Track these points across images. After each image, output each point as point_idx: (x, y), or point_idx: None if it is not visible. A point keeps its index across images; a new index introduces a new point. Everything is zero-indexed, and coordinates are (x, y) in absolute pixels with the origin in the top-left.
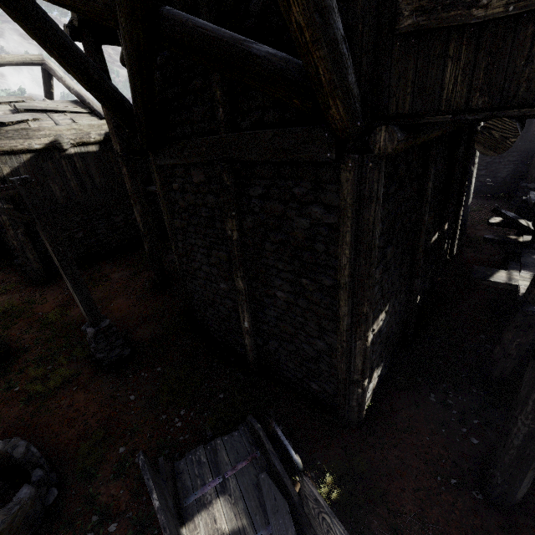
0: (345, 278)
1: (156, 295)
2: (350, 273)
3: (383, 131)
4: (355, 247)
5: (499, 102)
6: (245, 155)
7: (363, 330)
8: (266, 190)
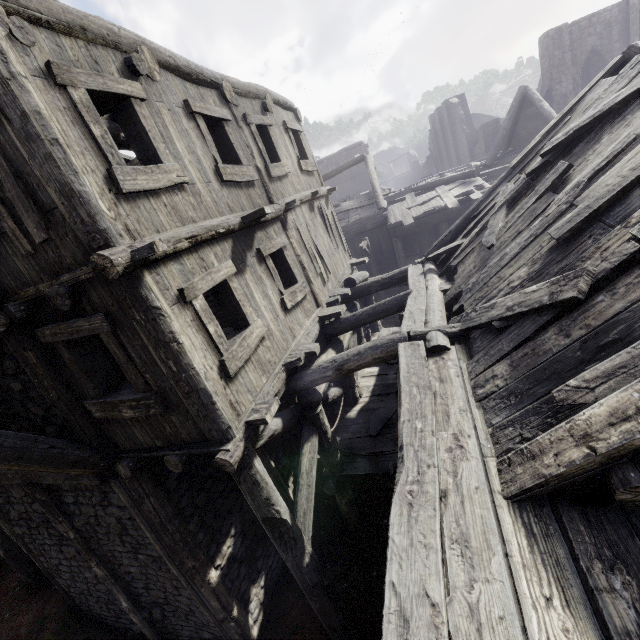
0: (160, 551)
1: (31, 601)
2: (160, 548)
3: (119, 465)
4: (151, 531)
5: (168, 443)
6: (45, 480)
7: (200, 579)
8: (76, 498)
